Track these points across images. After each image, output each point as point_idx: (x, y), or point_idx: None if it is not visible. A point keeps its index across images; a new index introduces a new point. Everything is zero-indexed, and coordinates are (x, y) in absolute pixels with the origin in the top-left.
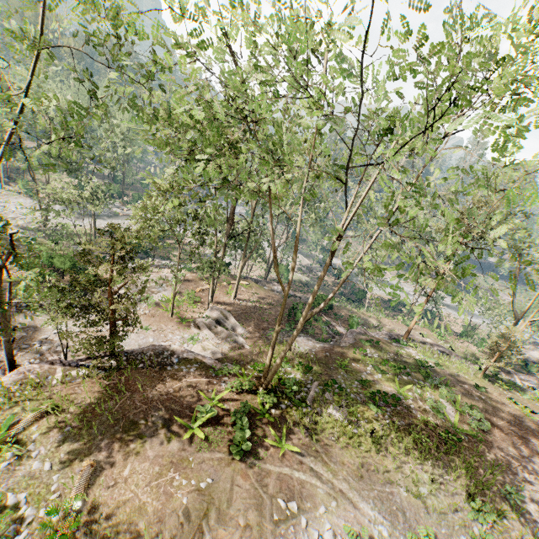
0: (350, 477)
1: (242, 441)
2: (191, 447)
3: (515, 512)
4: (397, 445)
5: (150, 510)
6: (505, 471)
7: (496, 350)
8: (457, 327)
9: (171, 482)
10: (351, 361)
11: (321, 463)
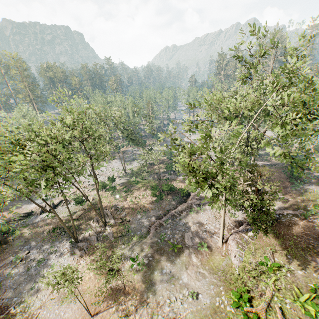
0: None
1: None
2: None
3: None
4: None
5: None
6: None
7: None
8: None
9: None
10: None
11: None
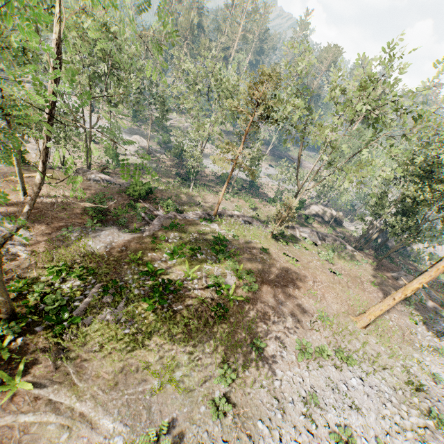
0: (101, 391)
1: None
2: None
3: (257, 359)
4: (162, 337)
5: None
6: (261, 322)
7: (280, 217)
8: (272, 192)
9: None
10: (148, 251)
11: (66, 388)
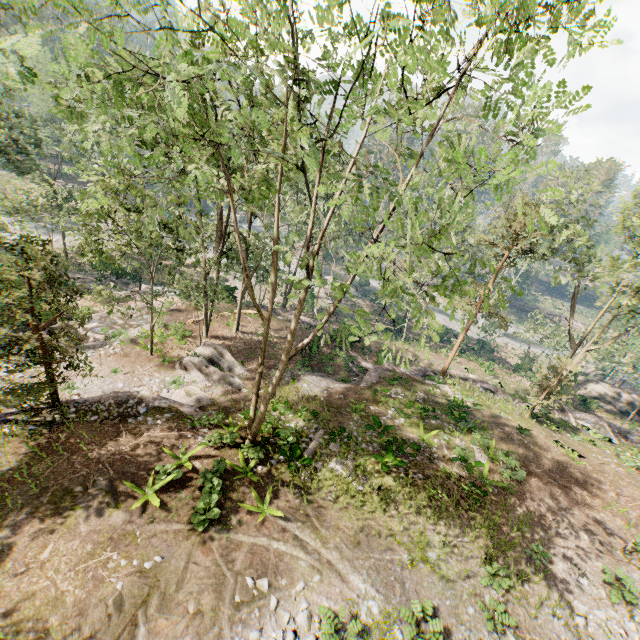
0: (344, 545)
1: (210, 508)
2: (141, 518)
3: (540, 575)
4: (406, 504)
5: (69, 601)
6: (536, 527)
7: (546, 386)
8: (515, 359)
9: (105, 563)
10: (370, 404)
11: (309, 529)
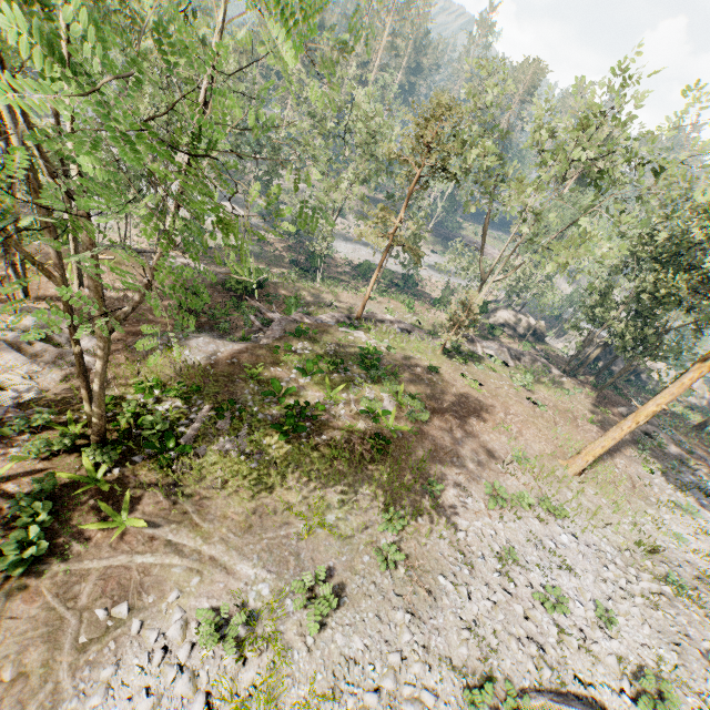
0: (232, 534)
1: (35, 541)
2: None
3: (433, 505)
4: (305, 472)
5: None
6: (435, 461)
7: (456, 321)
8: (437, 292)
9: None
10: (270, 365)
11: (187, 529)
